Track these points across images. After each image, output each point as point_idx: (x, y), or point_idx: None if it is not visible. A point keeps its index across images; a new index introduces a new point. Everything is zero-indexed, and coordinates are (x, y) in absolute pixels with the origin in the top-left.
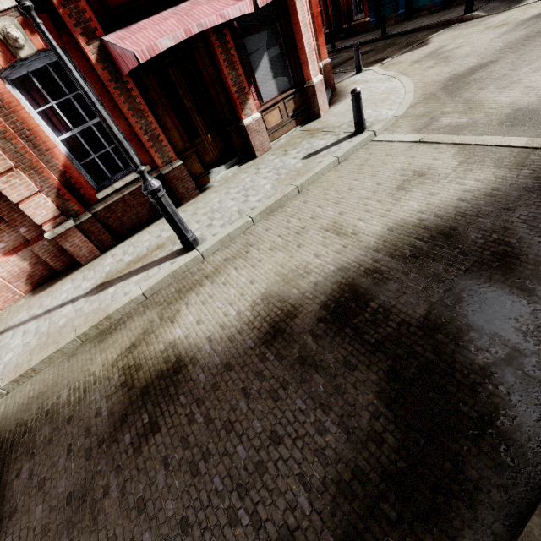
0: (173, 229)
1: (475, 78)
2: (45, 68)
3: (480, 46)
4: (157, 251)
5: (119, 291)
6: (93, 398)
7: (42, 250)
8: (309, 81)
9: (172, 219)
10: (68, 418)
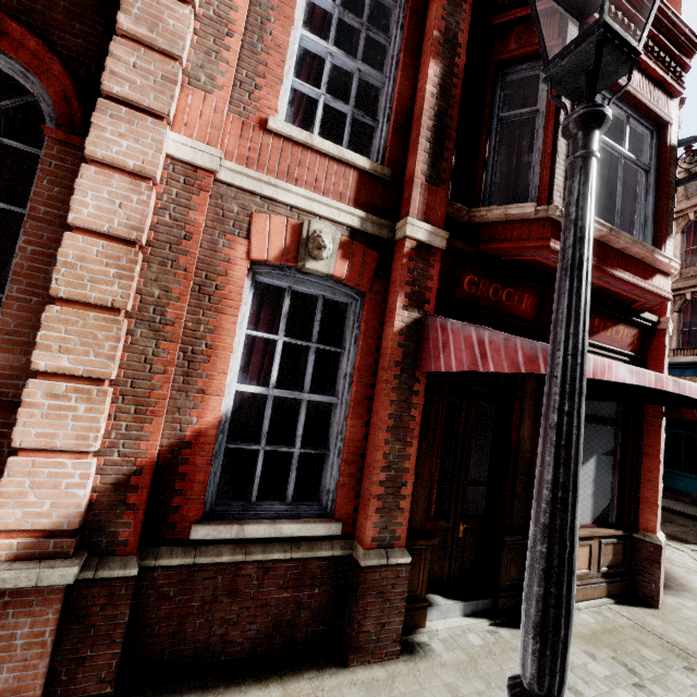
0: None
1: None
2: (310, 298)
3: None
4: None
5: None
6: None
7: None
8: (649, 533)
9: None
10: None
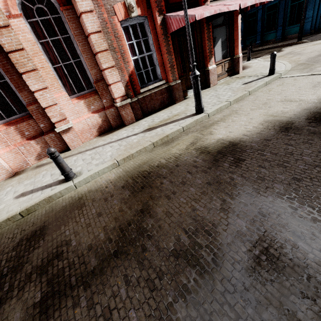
0: (196, 100)
1: None
2: (133, 25)
3: (316, 49)
4: (176, 116)
5: (165, 128)
6: (185, 158)
7: (110, 114)
8: (237, 55)
9: (199, 93)
10: (175, 165)
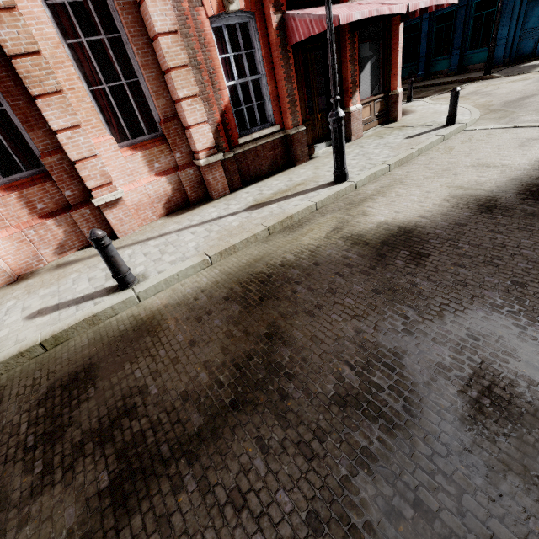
0: (337, 159)
1: (529, 101)
2: (231, 27)
3: (516, 88)
4: (301, 186)
5: (285, 205)
6: (329, 253)
7: (186, 178)
8: (394, 90)
9: (342, 148)
10: (313, 263)
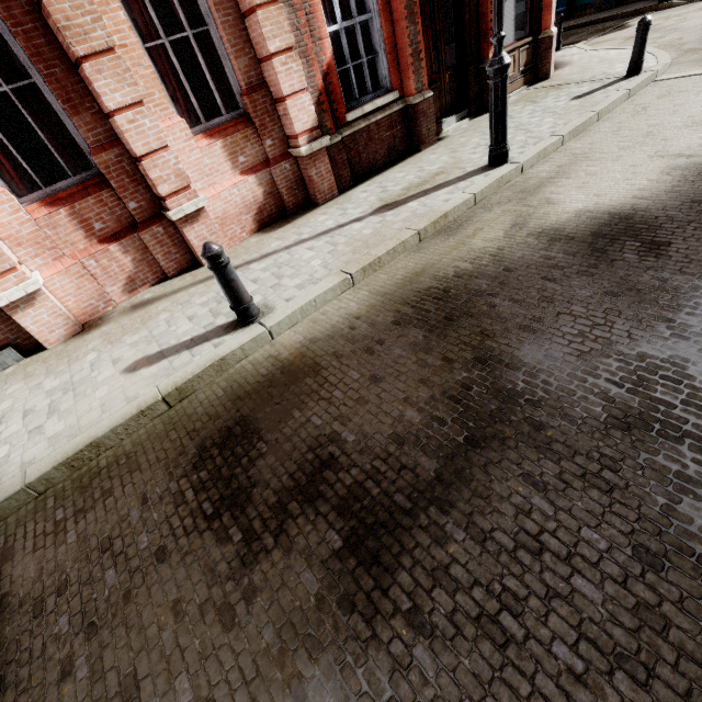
0: (496, 130)
1: None
2: None
3: None
4: (441, 176)
5: (429, 202)
6: (520, 255)
7: (282, 176)
8: (547, 31)
9: (504, 114)
10: (503, 269)
